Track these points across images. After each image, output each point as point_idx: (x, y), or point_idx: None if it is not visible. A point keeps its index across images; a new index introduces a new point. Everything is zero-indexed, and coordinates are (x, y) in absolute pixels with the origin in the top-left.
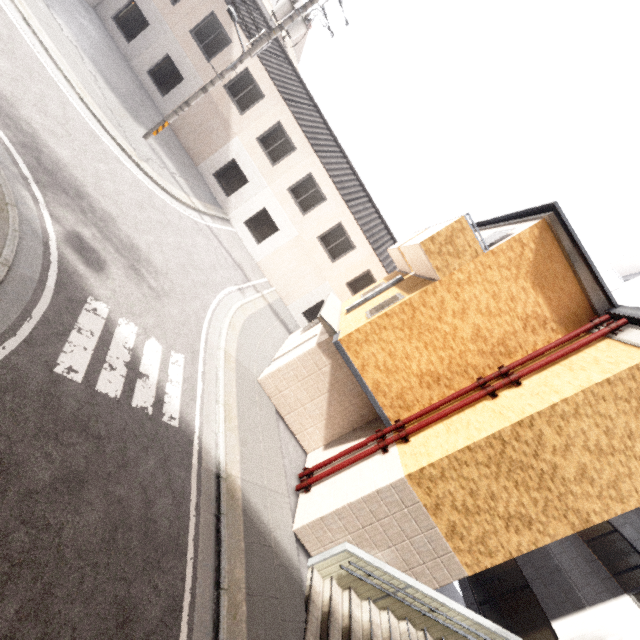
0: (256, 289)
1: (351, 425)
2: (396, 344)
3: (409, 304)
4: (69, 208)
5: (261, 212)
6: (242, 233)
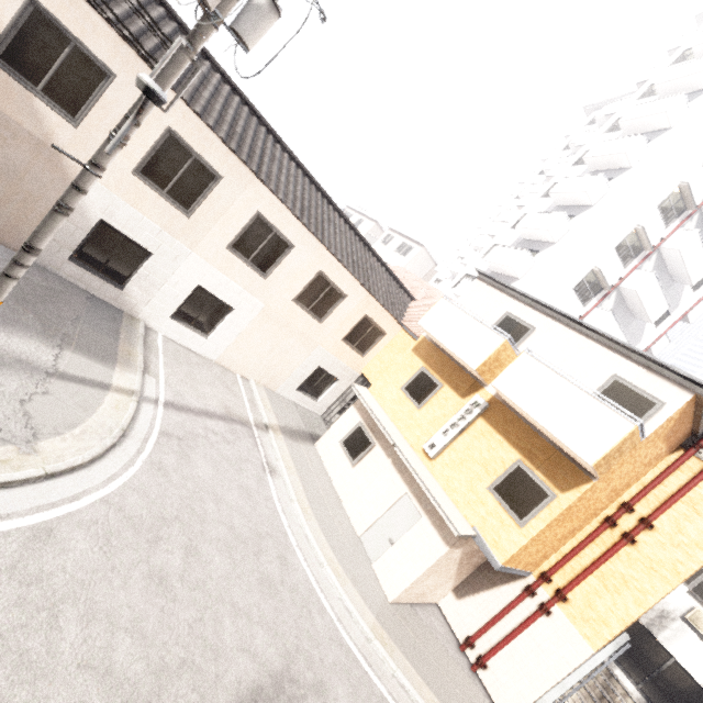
0: (259, 425)
1: (475, 567)
2: (549, 535)
3: (568, 508)
4: None
5: (193, 291)
6: (174, 333)
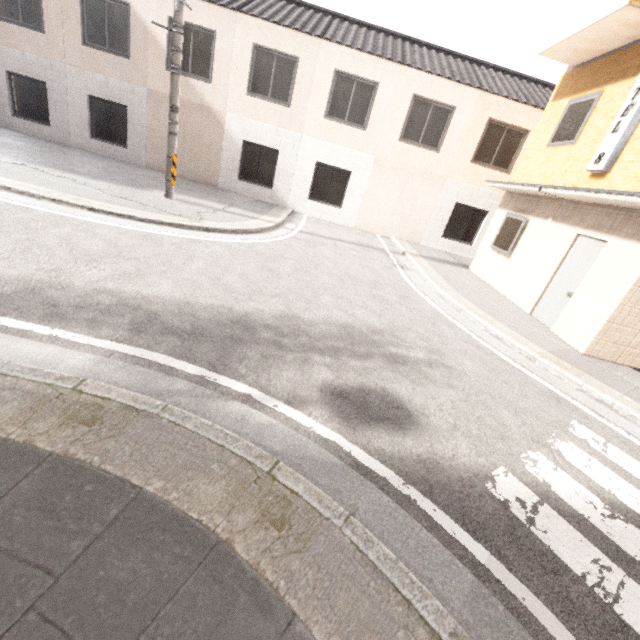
0: (395, 253)
1: None
2: None
3: None
4: (270, 360)
5: (316, 171)
6: (315, 211)
